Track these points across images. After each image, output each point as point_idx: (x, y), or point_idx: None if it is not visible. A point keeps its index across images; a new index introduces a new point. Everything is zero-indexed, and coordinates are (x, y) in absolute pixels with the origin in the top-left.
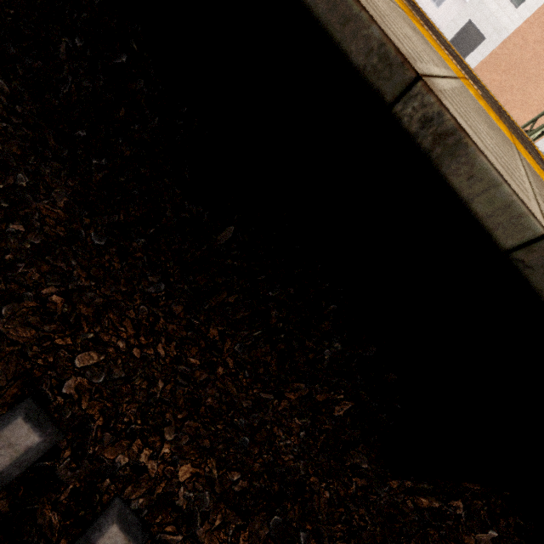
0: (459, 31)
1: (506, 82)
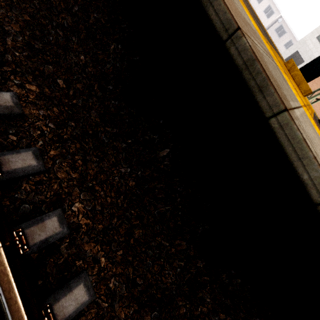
0: (290, 55)
1: (312, 87)
